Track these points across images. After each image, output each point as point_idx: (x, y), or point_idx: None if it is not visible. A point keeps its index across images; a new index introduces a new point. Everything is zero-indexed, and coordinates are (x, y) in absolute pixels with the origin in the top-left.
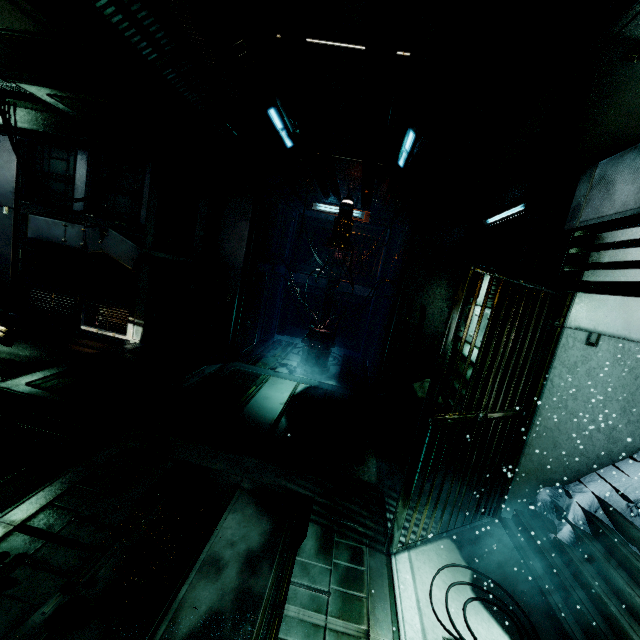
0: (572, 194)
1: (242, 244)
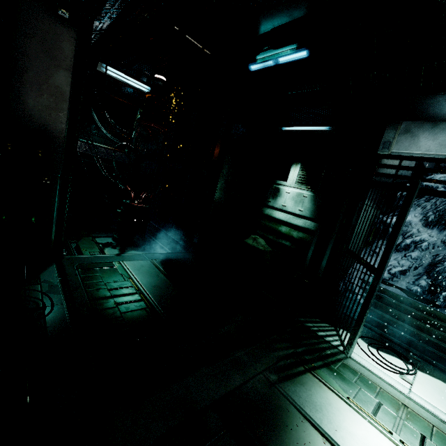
0: (381, 133)
1: (63, 104)
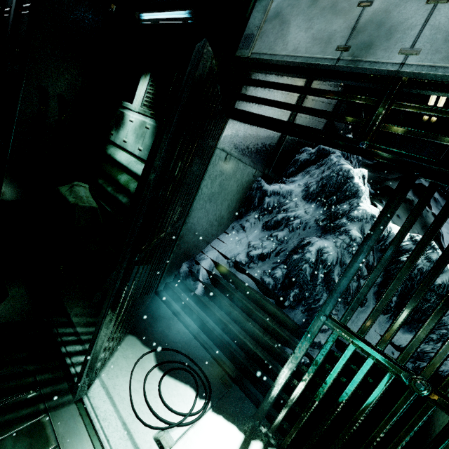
0: (246, 20)
1: None
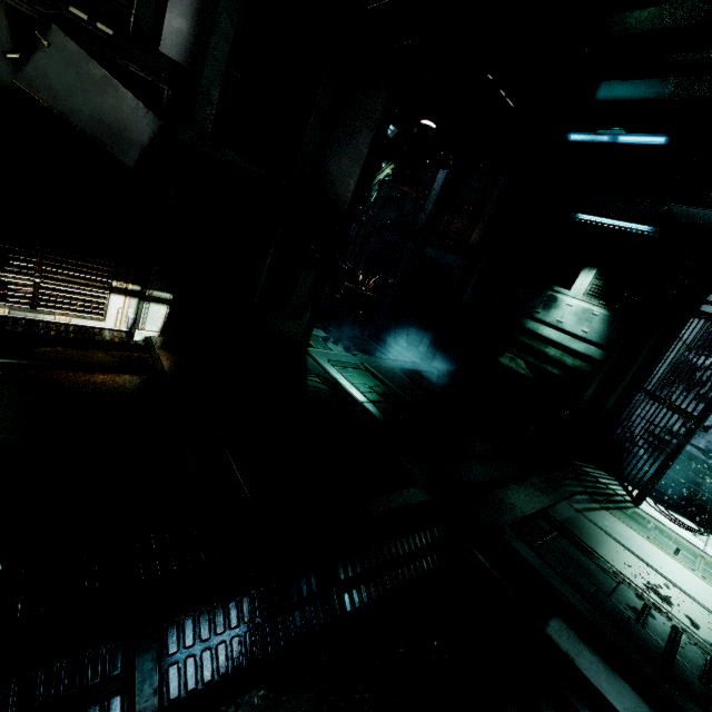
0: None
1: (357, 170)
